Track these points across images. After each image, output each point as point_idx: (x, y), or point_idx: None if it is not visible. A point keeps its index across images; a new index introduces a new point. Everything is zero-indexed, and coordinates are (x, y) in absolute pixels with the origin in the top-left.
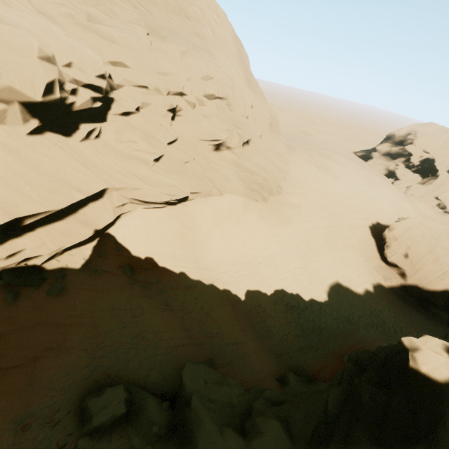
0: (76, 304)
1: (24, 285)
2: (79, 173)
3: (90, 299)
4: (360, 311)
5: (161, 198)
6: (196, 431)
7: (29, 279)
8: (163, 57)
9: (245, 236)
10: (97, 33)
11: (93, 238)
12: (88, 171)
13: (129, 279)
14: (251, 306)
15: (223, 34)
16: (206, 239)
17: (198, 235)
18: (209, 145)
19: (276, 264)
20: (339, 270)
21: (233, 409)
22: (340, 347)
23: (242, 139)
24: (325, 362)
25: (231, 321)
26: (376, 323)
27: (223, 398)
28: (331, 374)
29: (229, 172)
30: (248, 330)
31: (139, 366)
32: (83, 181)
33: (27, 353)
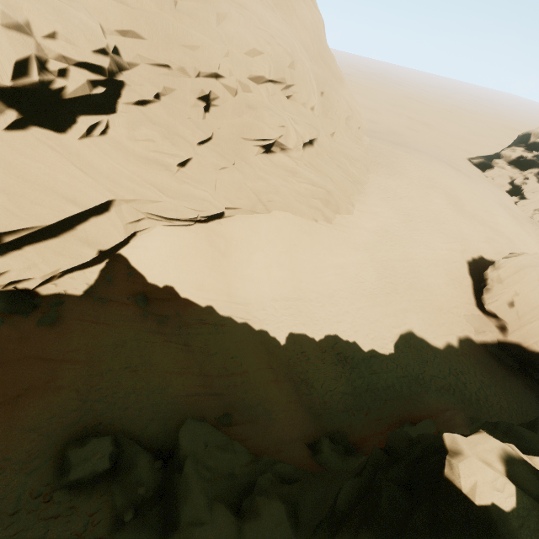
0: (72, 337)
1: (10, 312)
2: (75, 180)
3: (90, 332)
4: (435, 370)
5: (184, 214)
6: (182, 502)
7: (16, 305)
8: (191, 24)
9: (296, 265)
10: None
11: (101, 260)
12: (88, 178)
13: (141, 311)
14: (292, 353)
15: None
16: (245, 267)
17: (234, 261)
18: (255, 146)
19: (332, 302)
20: (415, 316)
21: (234, 481)
22: (398, 413)
23: (302, 139)
24: (375, 429)
25: (263, 370)
26: (454, 386)
27: (223, 466)
28: (379, 445)
29: (280, 183)
30: (283, 381)
31: (138, 415)
32: (79, 190)
33: (7, 390)
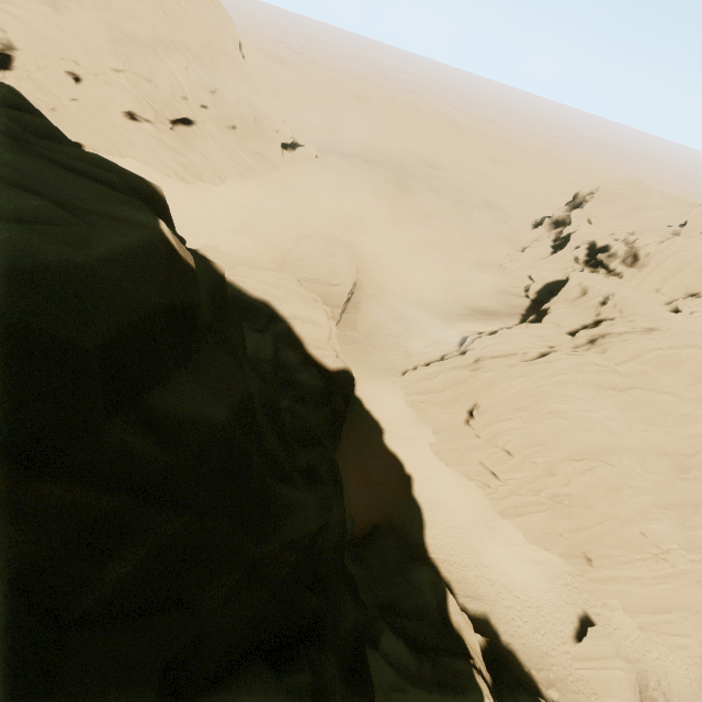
0: None
1: None
2: None
3: None
4: None
5: None
6: None
7: None
8: (57, 30)
9: None
10: (3, 10)
11: None
12: None
13: None
14: None
15: (182, 15)
16: None
17: None
18: (117, 111)
19: None
20: None
21: None
22: None
23: (165, 116)
24: None
25: None
26: None
27: None
28: None
29: (137, 141)
30: None
31: None
32: None
33: None
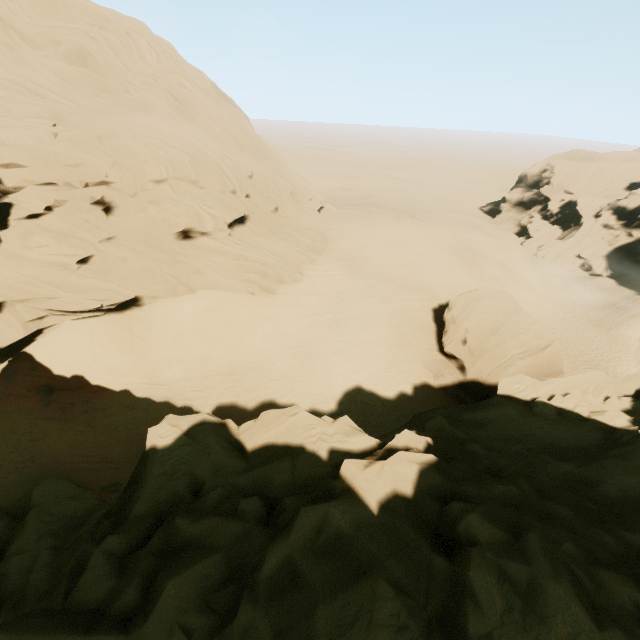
0: None
1: None
2: None
3: None
4: (382, 420)
5: (86, 305)
6: (13, 541)
7: None
8: (72, 148)
9: (232, 339)
10: None
11: (5, 360)
12: None
13: (43, 401)
14: None
15: (194, 98)
16: (171, 348)
17: (157, 344)
18: (168, 235)
19: (271, 370)
20: (364, 370)
21: (73, 521)
22: None
23: (223, 221)
24: None
25: None
26: None
27: (67, 511)
28: None
29: (203, 264)
30: None
31: (14, 491)
32: None
33: None
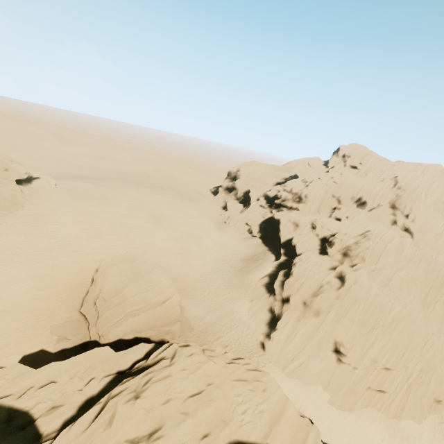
0: None
1: None
2: None
3: None
4: None
5: None
6: None
7: None
8: None
9: None
10: None
11: None
12: None
13: None
14: None
15: None
16: None
17: None
18: None
19: None
20: None
21: None
22: None
23: None
24: None
25: None
26: None
27: None
28: None
29: None
30: None
31: None
32: None
33: None
